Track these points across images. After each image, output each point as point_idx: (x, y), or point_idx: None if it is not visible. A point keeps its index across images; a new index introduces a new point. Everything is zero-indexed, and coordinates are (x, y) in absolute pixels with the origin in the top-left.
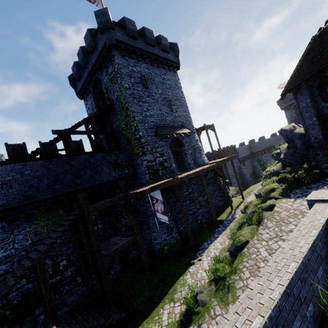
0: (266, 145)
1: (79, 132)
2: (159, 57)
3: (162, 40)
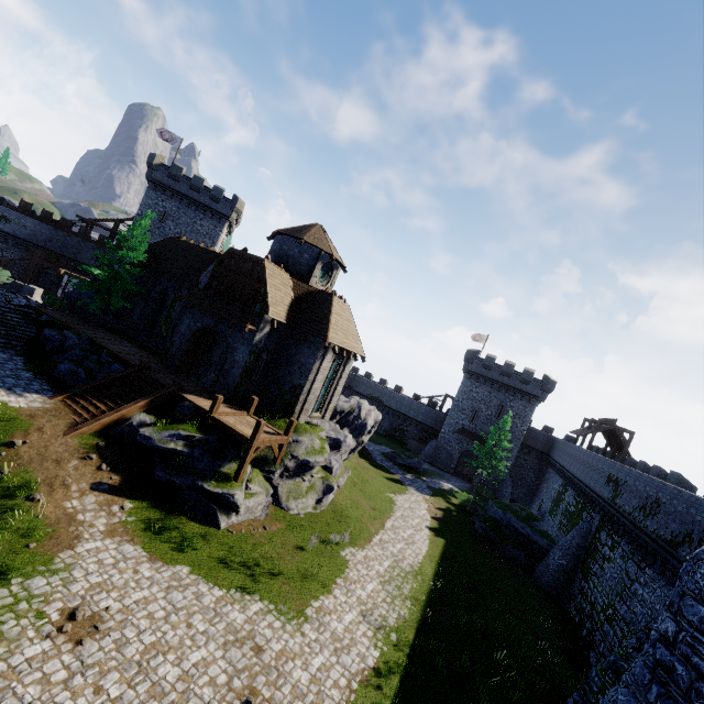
0: (375, 393)
1: (96, 225)
2: (200, 203)
3: (212, 191)
